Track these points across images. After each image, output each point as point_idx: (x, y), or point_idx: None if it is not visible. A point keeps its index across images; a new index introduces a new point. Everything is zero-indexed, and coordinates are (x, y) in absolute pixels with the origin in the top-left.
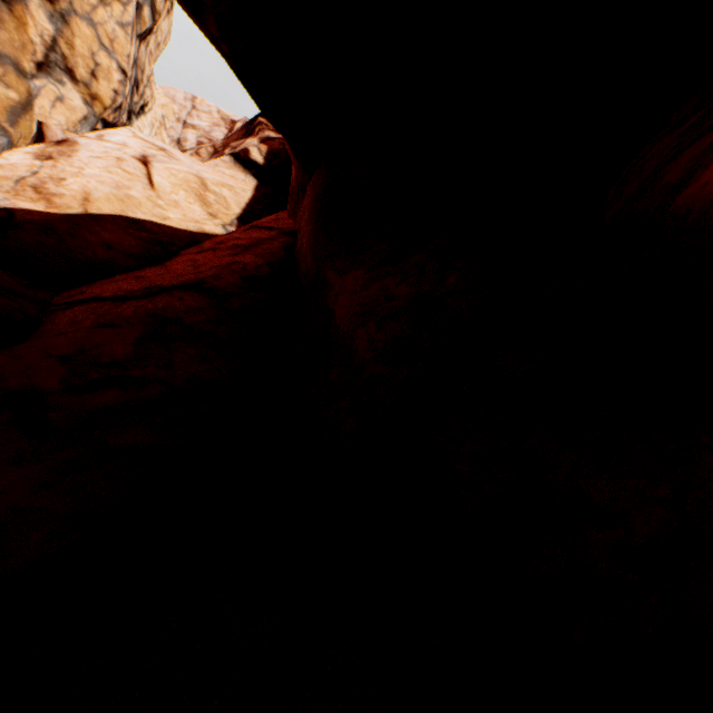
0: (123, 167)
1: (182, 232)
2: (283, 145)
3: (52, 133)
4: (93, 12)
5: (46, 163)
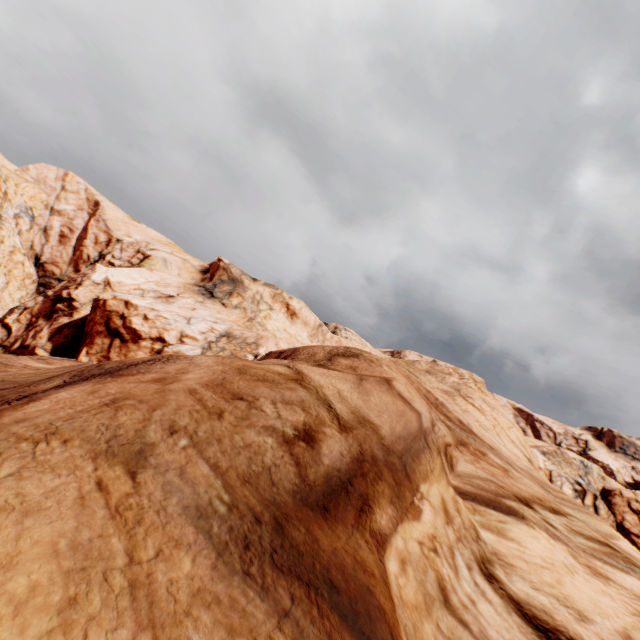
0: None
1: None
2: (67, 338)
3: None
4: None
5: None
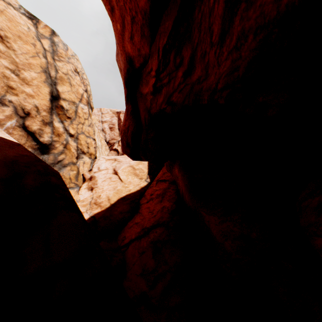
0: (112, 180)
1: (136, 192)
2: None
3: (87, 176)
4: (82, 129)
5: (93, 192)
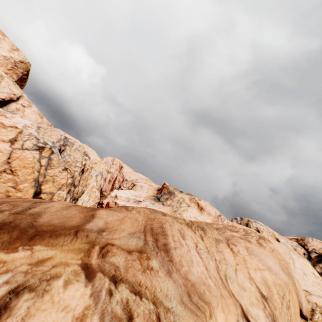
0: None
1: None
2: None
3: None
4: None
5: None
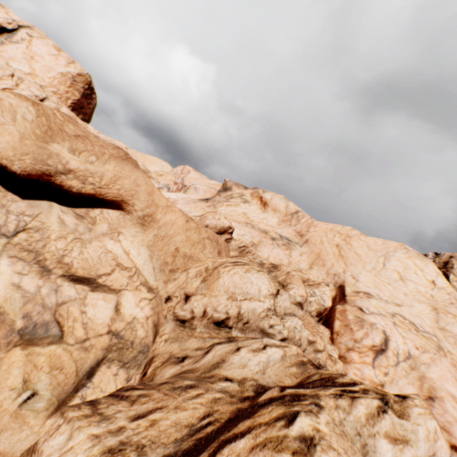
0: None
1: None
2: None
3: None
4: None
5: None
